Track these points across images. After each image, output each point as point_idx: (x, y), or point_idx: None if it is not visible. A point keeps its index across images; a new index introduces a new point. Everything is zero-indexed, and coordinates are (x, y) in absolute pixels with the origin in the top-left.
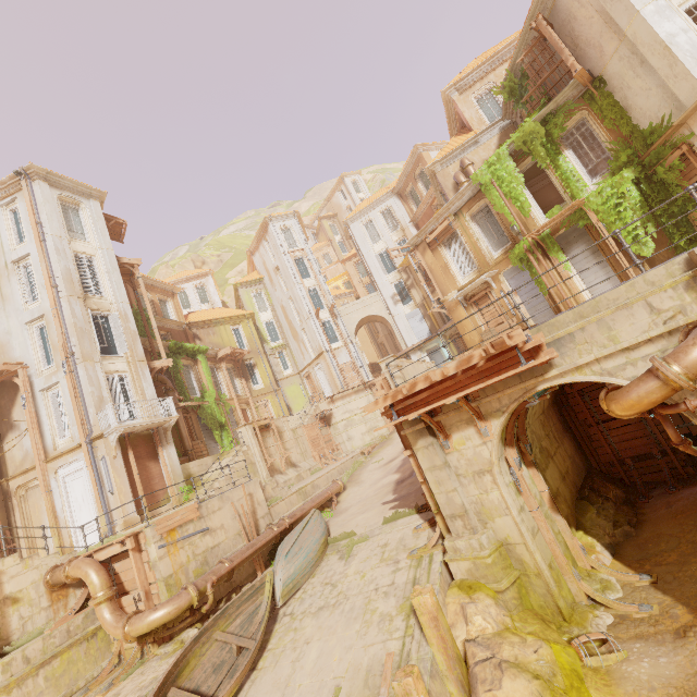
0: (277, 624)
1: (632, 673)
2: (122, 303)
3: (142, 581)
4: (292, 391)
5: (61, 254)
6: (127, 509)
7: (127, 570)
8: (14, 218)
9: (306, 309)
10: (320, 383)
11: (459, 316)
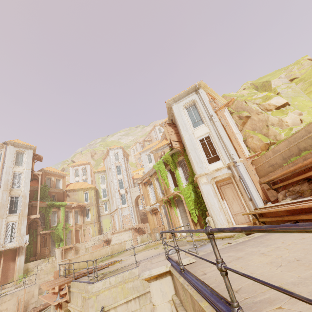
0: None
1: None
2: (26, 191)
3: None
4: (105, 221)
5: (7, 173)
6: None
7: None
8: (0, 156)
9: (115, 188)
10: (116, 221)
11: (149, 217)
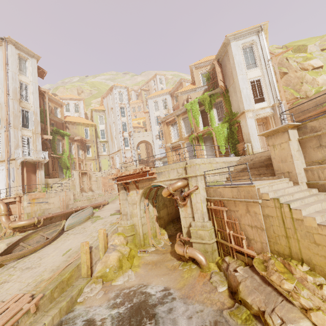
0: (62, 235)
1: (146, 258)
2: (36, 107)
3: (19, 212)
4: (104, 161)
5: (14, 80)
6: (19, 189)
7: (14, 208)
8: None
9: (119, 130)
10: (116, 162)
11: (168, 153)
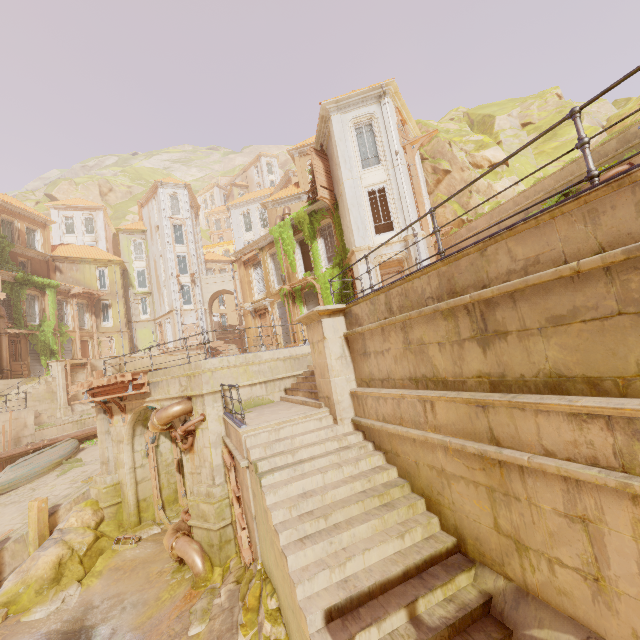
0: None
1: (125, 553)
2: None
3: None
4: (143, 334)
5: None
6: None
7: None
8: None
9: (170, 271)
10: (167, 334)
11: (248, 321)
